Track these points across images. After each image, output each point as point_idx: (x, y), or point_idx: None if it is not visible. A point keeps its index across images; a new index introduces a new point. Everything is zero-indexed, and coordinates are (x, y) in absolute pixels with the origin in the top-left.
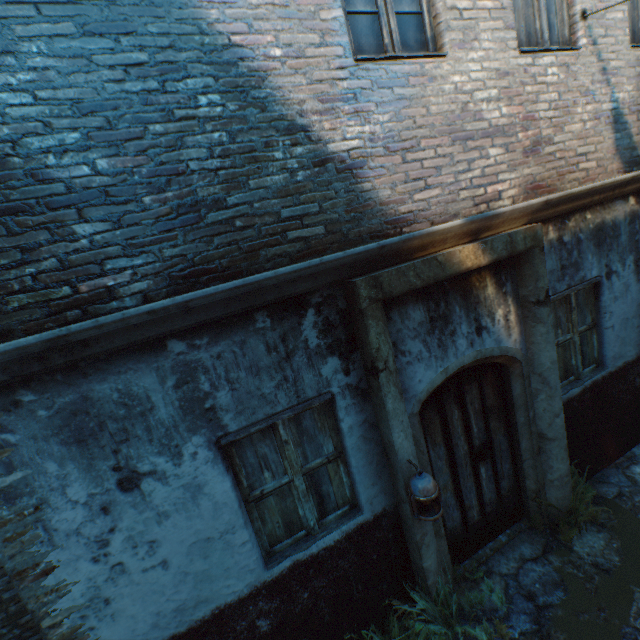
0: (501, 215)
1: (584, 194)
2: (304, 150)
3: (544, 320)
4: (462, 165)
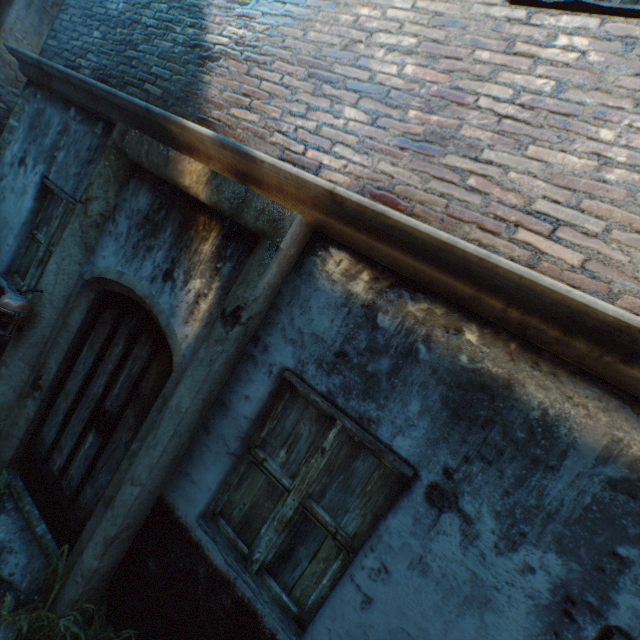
0: (261, 164)
1: (434, 250)
2: (193, 33)
3: (211, 342)
4: (300, 107)
